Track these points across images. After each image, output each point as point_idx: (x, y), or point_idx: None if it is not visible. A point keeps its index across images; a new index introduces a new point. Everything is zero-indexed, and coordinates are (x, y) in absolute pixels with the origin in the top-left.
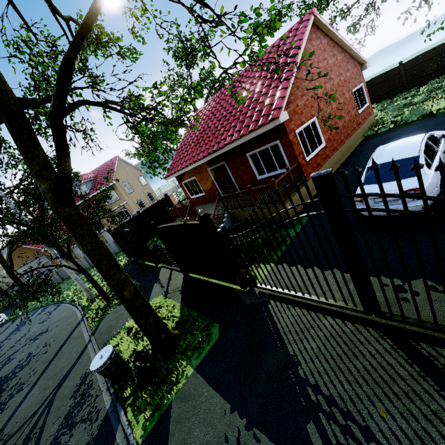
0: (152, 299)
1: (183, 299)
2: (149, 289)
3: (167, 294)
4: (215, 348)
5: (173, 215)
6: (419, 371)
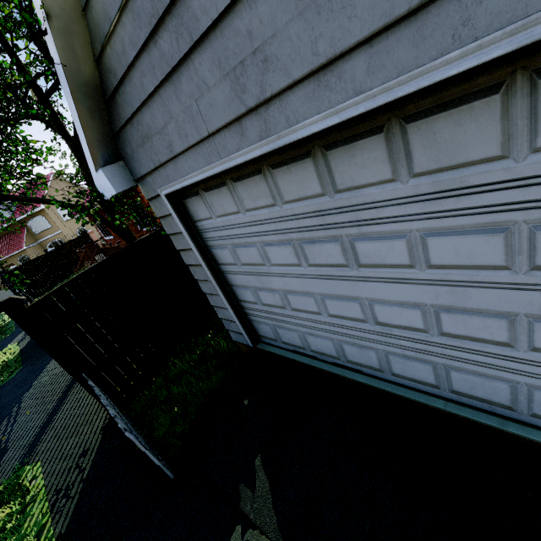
0: (9, 346)
1: (25, 346)
2: (15, 336)
3: (21, 341)
4: (4, 384)
5: (82, 257)
6: (64, 390)
